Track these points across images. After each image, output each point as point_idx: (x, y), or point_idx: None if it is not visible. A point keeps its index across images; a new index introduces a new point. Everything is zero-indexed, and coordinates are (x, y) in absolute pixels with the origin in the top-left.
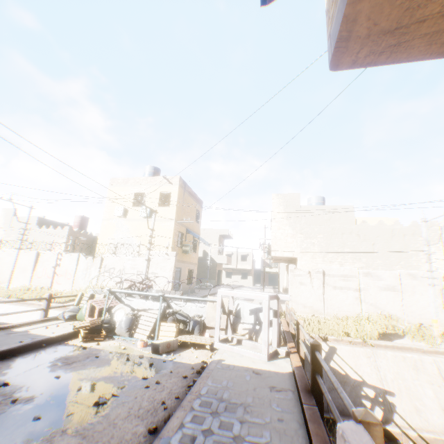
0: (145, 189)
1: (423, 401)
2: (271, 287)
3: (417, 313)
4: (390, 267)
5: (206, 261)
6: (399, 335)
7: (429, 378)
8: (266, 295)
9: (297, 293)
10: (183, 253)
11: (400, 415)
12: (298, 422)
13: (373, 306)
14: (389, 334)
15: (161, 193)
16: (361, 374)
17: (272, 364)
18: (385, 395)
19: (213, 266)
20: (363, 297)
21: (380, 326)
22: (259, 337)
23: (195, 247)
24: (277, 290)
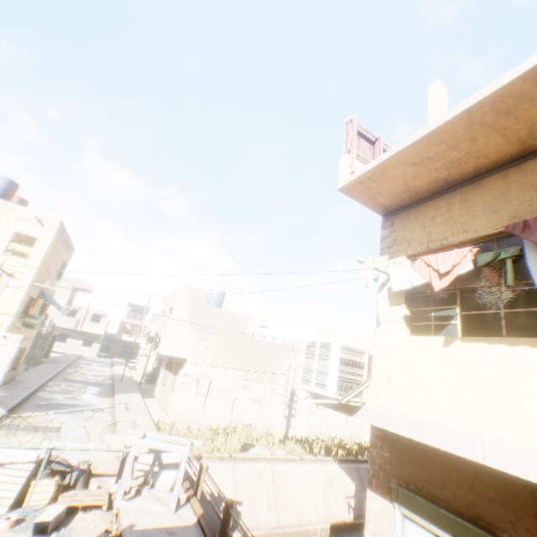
0: None
1: (260, 503)
2: (124, 362)
3: (268, 421)
4: (260, 377)
5: None
6: (253, 443)
7: (267, 483)
8: (188, 447)
9: (181, 402)
10: (24, 326)
11: (243, 520)
12: None
13: (241, 416)
14: (247, 443)
15: (17, 232)
16: (223, 489)
17: (179, 516)
18: (237, 504)
19: (48, 329)
20: (236, 408)
21: (244, 437)
22: (157, 480)
23: (43, 314)
24: (131, 366)
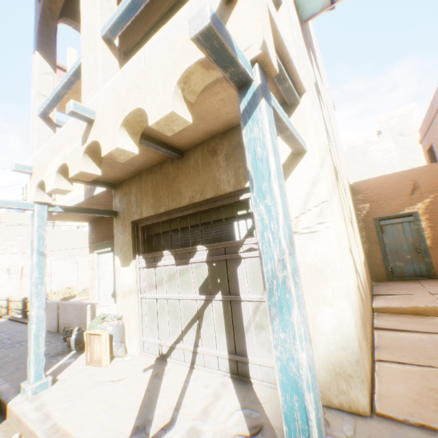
0: None
1: None
2: None
3: (86, 282)
4: (75, 257)
5: None
6: (74, 297)
7: None
8: None
9: None
10: None
11: None
12: (19, 324)
13: (61, 284)
14: (69, 298)
15: None
16: None
17: None
18: None
19: None
20: (54, 280)
21: (63, 294)
22: None
23: None
24: None
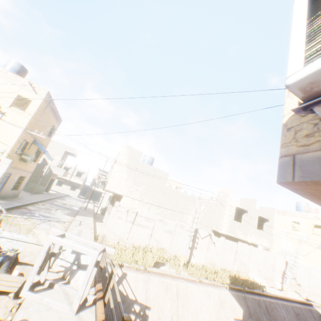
0: (0, 81)
1: (164, 311)
2: (92, 202)
3: (176, 249)
4: (173, 217)
5: (43, 168)
6: (164, 262)
7: (171, 295)
8: (97, 252)
9: (114, 224)
10: (21, 160)
11: None
12: None
13: (157, 241)
14: (159, 262)
15: (19, 96)
16: (136, 294)
17: (78, 319)
18: (145, 309)
19: (48, 174)
20: (154, 235)
21: (157, 257)
22: (73, 278)
23: (38, 157)
24: (95, 205)
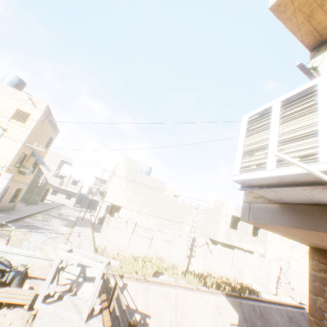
0: None
1: (164, 319)
2: (88, 211)
3: (175, 258)
4: (171, 226)
5: (38, 178)
6: (163, 271)
7: (170, 303)
8: (104, 265)
9: (114, 235)
10: (19, 173)
11: None
12: None
13: (155, 251)
14: (158, 271)
15: (18, 109)
16: (137, 303)
17: (88, 326)
18: (146, 317)
19: (44, 184)
20: (152, 244)
21: (156, 266)
22: (79, 290)
23: (35, 169)
24: (92, 214)
